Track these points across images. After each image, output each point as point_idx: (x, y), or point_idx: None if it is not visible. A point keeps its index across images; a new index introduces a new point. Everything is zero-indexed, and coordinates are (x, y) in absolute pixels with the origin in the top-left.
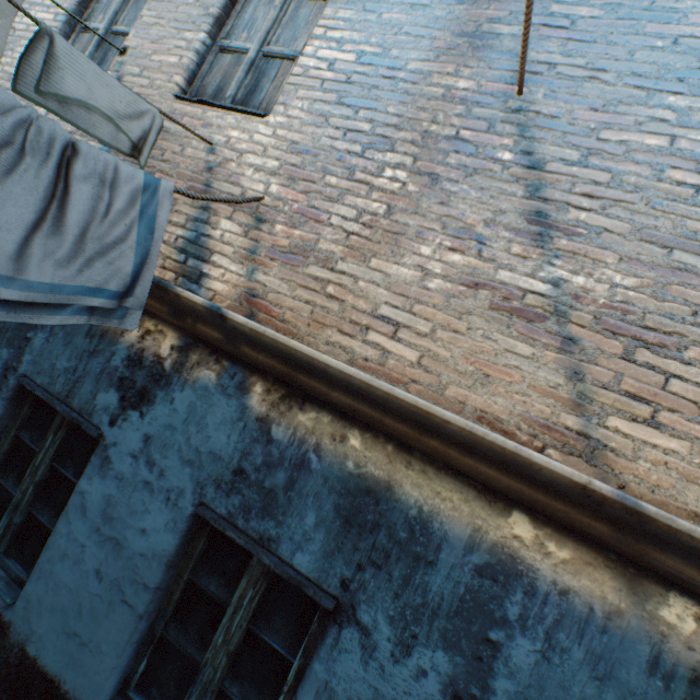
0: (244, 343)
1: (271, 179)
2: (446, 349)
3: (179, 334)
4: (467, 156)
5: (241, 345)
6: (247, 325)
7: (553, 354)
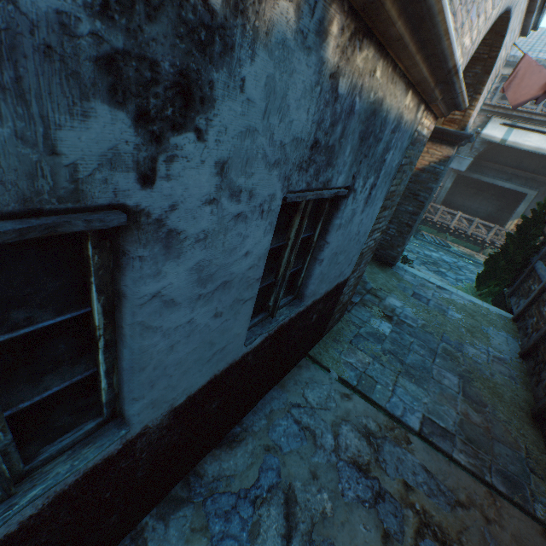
0: None
1: None
2: None
3: None
4: None
5: None
6: None
7: None
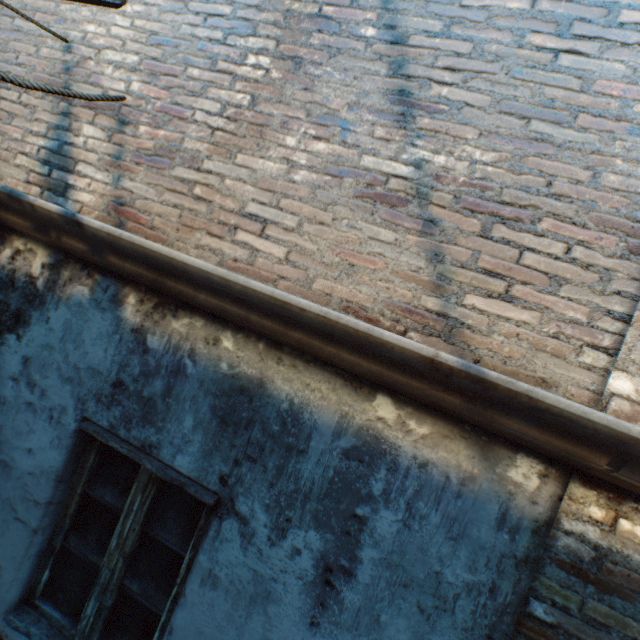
0: (110, 253)
1: (132, 77)
2: (313, 242)
3: (50, 251)
4: (331, 35)
5: (107, 254)
6: (103, 230)
7: (415, 238)
